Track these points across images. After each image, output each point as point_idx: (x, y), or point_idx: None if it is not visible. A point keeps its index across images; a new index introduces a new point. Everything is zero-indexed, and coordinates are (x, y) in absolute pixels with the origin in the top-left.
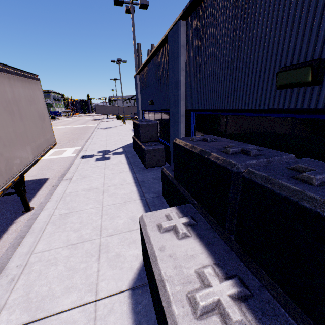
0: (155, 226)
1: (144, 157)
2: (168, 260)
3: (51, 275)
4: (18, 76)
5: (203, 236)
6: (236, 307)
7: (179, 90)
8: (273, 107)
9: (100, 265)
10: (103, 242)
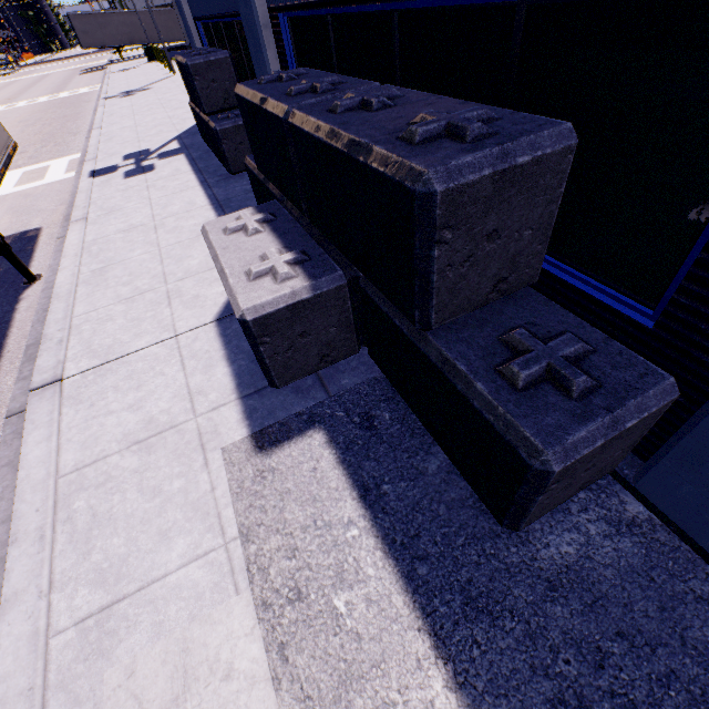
0: (220, 232)
1: (222, 150)
2: (231, 255)
3: (110, 330)
4: None
5: (280, 229)
6: (288, 267)
7: None
8: None
9: (173, 310)
10: (172, 289)
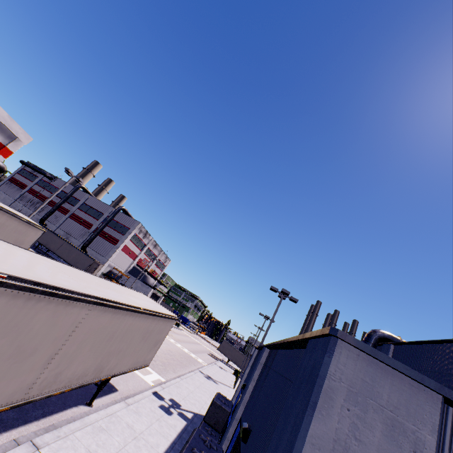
0: None
1: None
2: None
3: None
4: (165, 318)
5: None
6: None
7: (244, 393)
8: (241, 447)
9: None
10: None
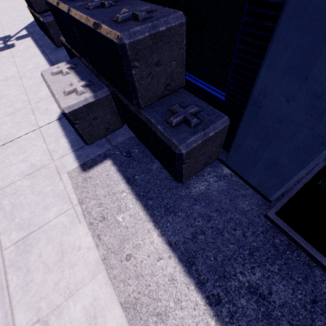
0: (50, 74)
1: (49, 34)
2: (56, 85)
3: (5, 128)
4: None
5: (79, 71)
6: (82, 88)
7: None
8: None
9: (36, 116)
10: (34, 107)
